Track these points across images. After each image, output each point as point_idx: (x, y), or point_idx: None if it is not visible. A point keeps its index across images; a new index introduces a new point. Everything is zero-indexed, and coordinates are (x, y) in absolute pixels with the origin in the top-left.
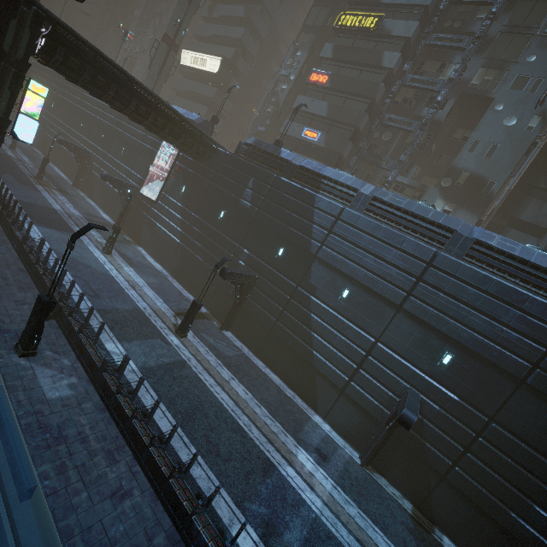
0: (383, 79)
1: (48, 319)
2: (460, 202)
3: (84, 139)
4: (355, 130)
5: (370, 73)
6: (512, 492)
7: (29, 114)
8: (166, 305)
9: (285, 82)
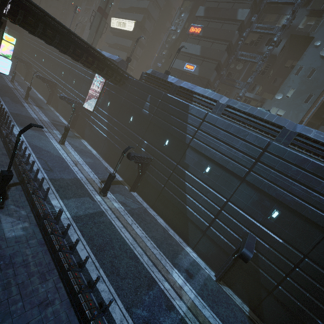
0: (237, 28)
1: (16, 185)
2: (288, 109)
3: (52, 75)
4: (218, 63)
5: (229, 25)
6: (319, 306)
7: (5, 55)
8: (95, 176)
9: (174, 34)
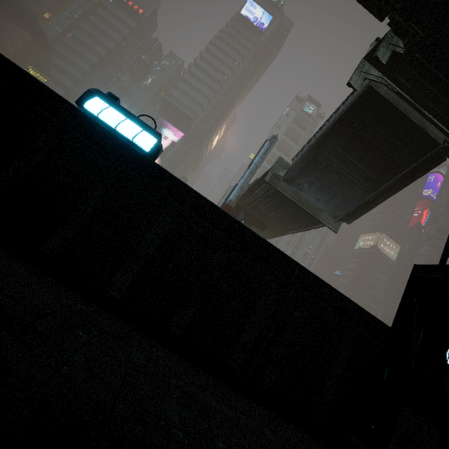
0: None
1: None
2: None
3: None
4: None
5: None
6: None
7: None
8: None
9: None
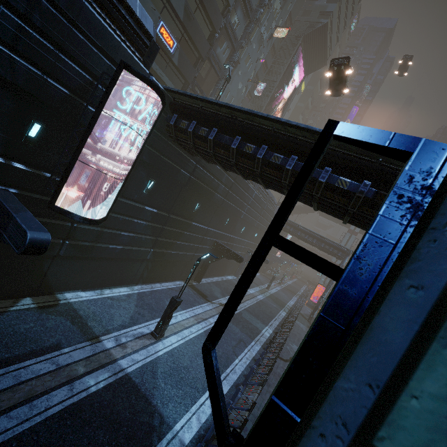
0: (223, 10)
1: (281, 358)
2: None
3: None
4: (197, 56)
5: None
6: None
7: None
8: (205, 304)
9: None
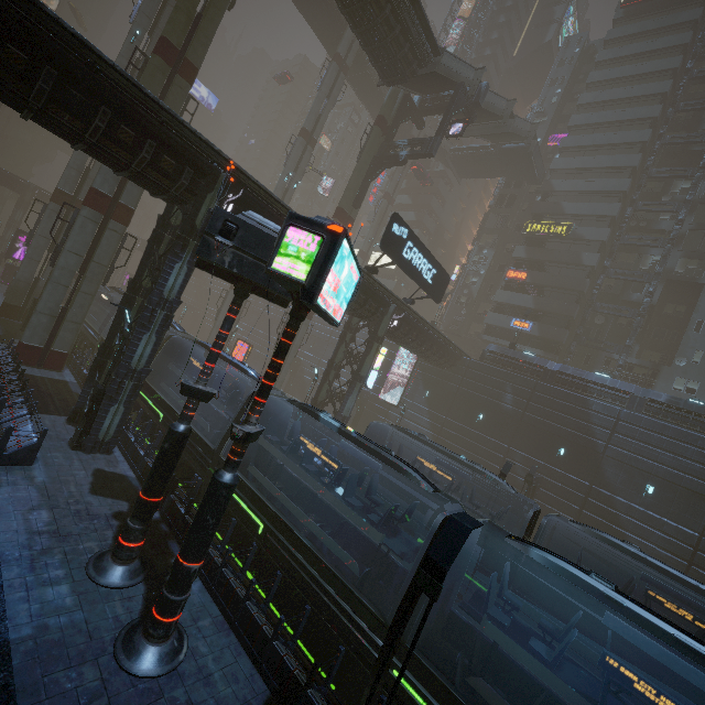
0: (586, 274)
1: None
2: (703, 380)
3: None
4: (568, 319)
5: (571, 270)
6: None
7: (375, 368)
8: None
9: (474, 276)
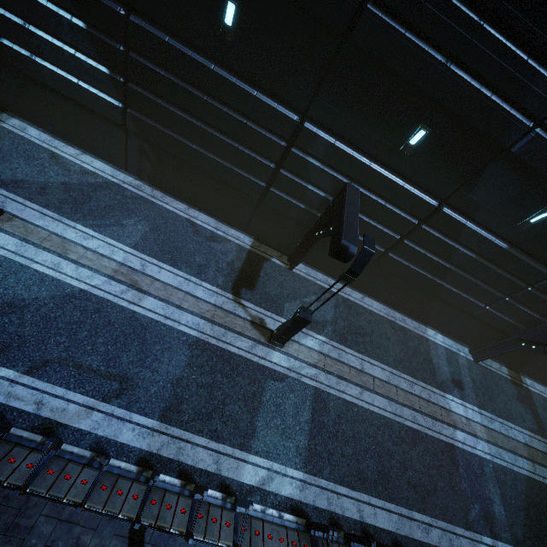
0: None
1: (139, 539)
2: None
3: None
4: None
5: None
6: None
7: None
8: (208, 286)
9: None
